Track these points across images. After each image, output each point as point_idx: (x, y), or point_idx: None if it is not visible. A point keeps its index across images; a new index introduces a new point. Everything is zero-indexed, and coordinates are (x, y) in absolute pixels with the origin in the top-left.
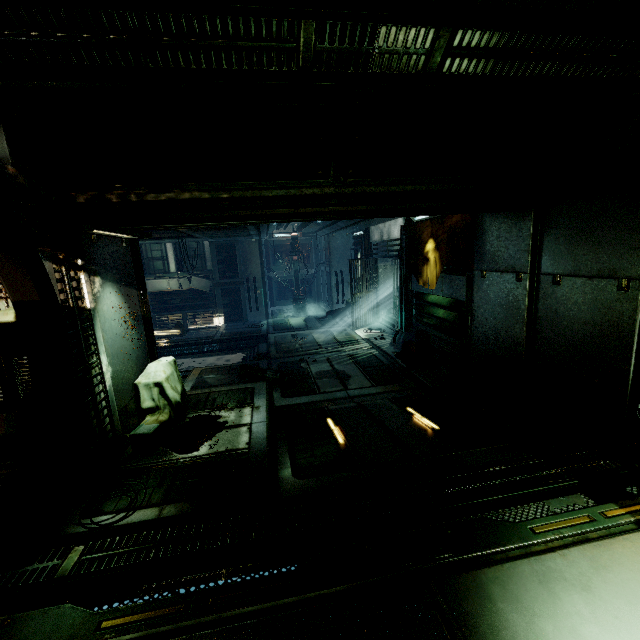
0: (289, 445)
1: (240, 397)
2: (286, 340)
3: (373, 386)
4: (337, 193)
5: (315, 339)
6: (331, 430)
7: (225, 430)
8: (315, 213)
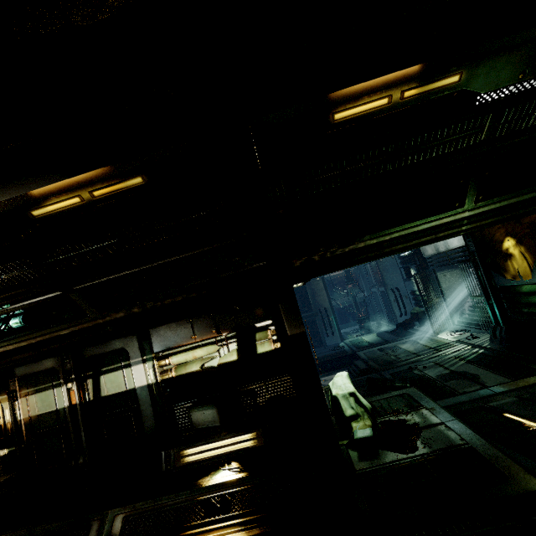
0: (495, 440)
1: (404, 402)
2: (377, 354)
3: (513, 380)
4: (469, 215)
5: (405, 349)
6: (523, 423)
7: (424, 430)
8: (450, 234)
